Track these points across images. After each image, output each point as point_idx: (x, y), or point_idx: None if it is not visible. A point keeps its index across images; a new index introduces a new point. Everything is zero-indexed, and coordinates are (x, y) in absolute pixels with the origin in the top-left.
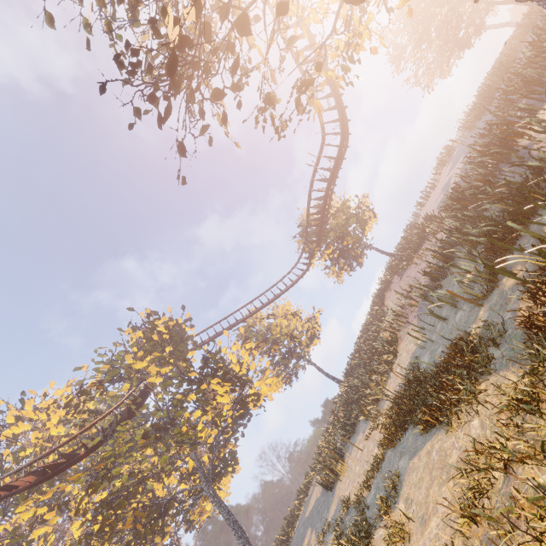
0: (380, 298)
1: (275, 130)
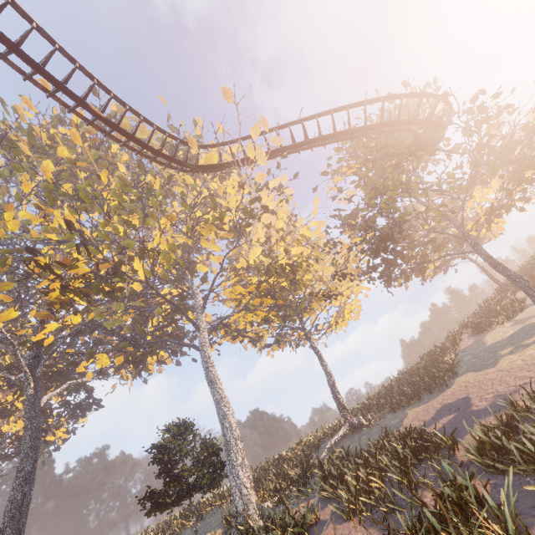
0: None
1: None
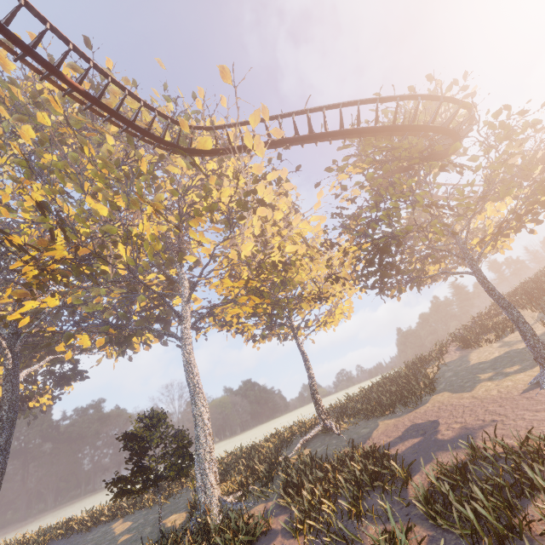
0: None
1: None
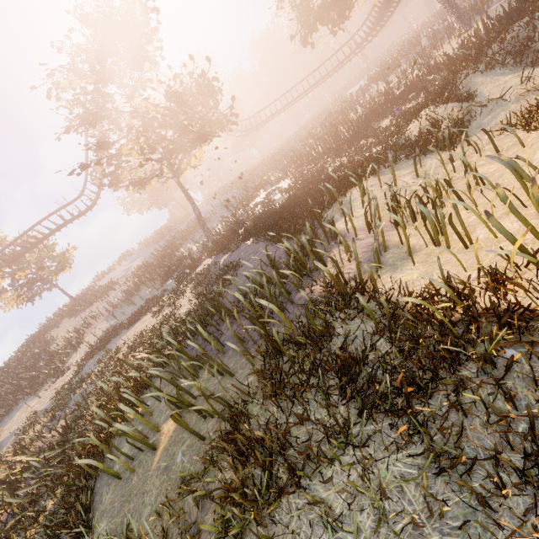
0: (42, 335)
1: (109, 186)
